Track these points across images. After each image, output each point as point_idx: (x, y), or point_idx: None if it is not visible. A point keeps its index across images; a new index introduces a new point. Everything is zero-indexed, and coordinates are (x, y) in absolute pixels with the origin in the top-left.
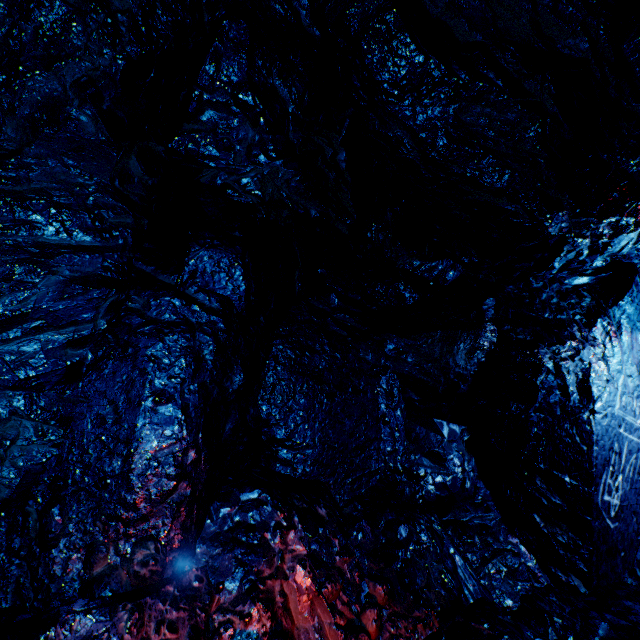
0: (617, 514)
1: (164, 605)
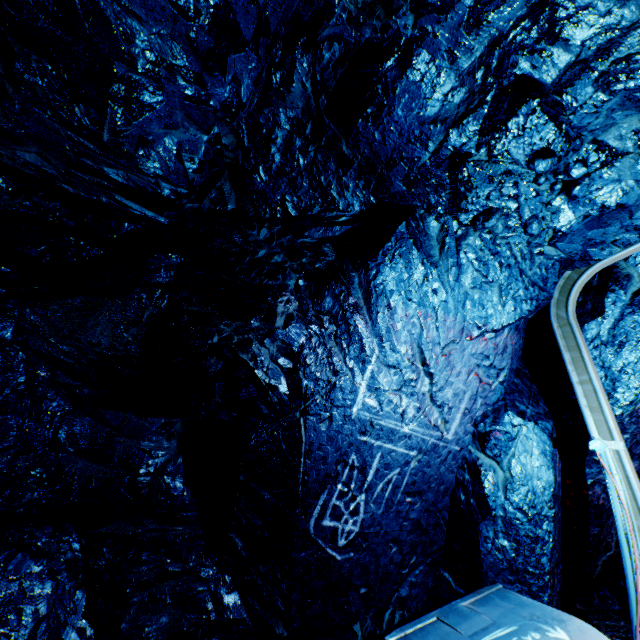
0: (354, 543)
1: None
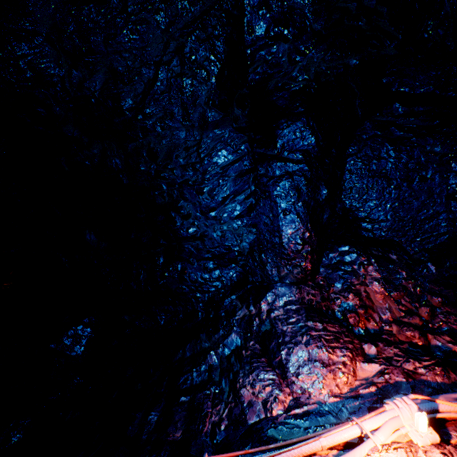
0: None
1: (308, 288)
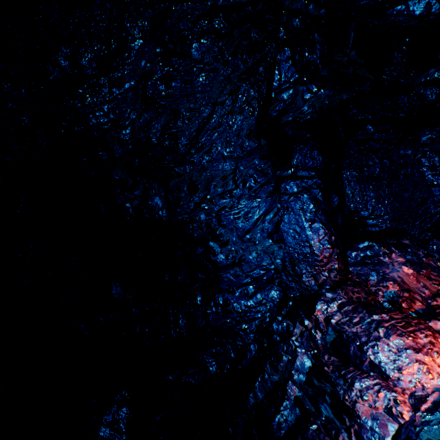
0: None
1: (350, 287)
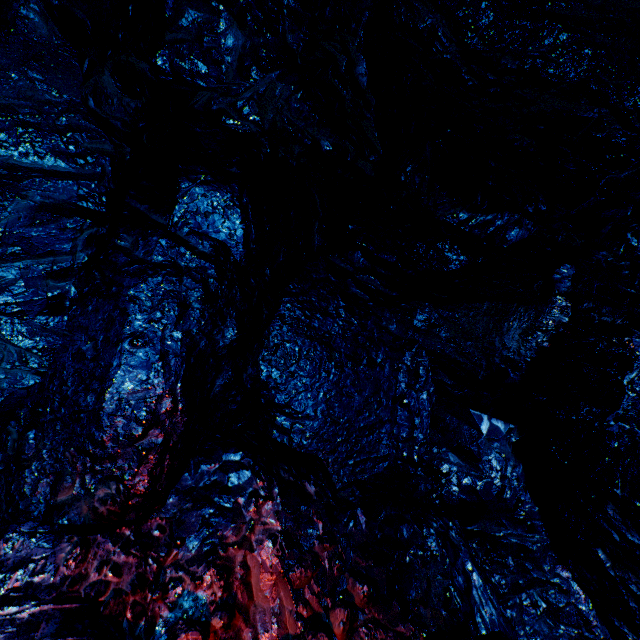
0: None
1: (114, 546)
